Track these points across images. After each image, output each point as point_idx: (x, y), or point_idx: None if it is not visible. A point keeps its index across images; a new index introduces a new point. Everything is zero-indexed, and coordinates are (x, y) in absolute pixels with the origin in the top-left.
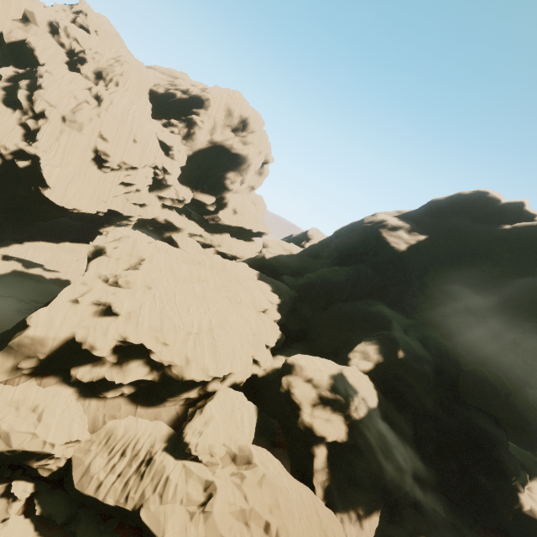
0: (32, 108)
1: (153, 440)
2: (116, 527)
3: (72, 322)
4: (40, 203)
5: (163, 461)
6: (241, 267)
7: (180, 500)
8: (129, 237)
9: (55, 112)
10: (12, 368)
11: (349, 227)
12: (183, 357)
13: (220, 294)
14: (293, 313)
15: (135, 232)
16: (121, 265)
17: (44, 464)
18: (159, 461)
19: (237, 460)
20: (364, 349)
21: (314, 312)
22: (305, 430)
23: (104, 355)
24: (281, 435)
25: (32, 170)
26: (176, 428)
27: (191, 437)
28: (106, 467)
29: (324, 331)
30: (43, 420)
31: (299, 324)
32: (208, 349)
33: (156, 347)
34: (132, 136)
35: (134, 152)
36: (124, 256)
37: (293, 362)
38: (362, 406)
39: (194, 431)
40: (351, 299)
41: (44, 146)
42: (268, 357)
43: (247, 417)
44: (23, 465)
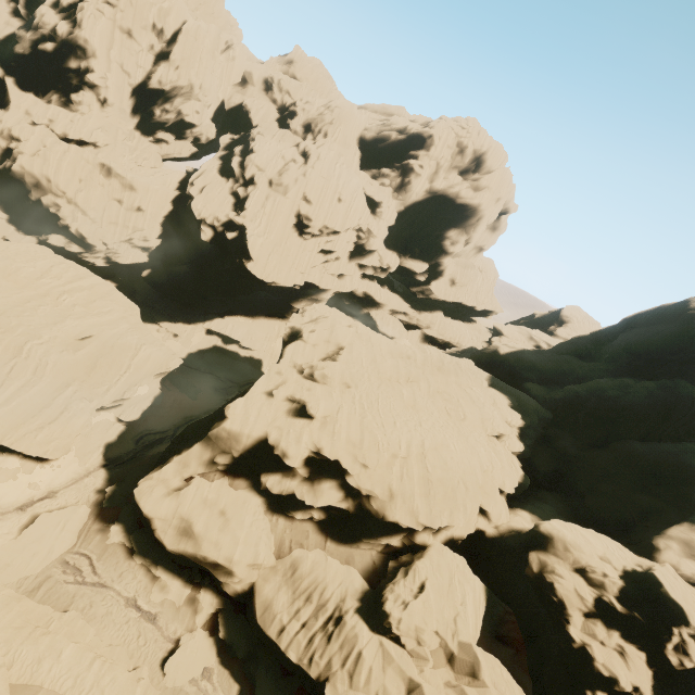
0: (243, 175)
1: (344, 593)
2: (296, 690)
3: (266, 419)
4: (242, 276)
5: (355, 627)
6: (464, 365)
7: (375, 693)
8: (327, 318)
9: (263, 177)
10: (209, 461)
11: (654, 314)
12: (385, 487)
13: (434, 404)
14: (542, 443)
15: (332, 310)
16: (317, 353)
17: (230, 580)
18: (351, 626)
19: (454, 663)
20: (689, 538)
21: (580, 448)
22: (569, 652)
23: (295, 466)
24: (511, 627)
25: (238, 242)
26: (372, 584)
27: (392, 606)
28: (289, 609)
29: (600, 485)
30: (232, 530)
31: (552, 463)
32: (419, 483)
33: (354, 468)
34: (337, 194)
35: (338, 213)
36: (321, 342)
37: (550, 533)
38: (690, 649)
39: (396, 599)
40: (654, 436)
41: (251, 215)
42: (502, 508)
43: (472, 600)
44: (211, 573)
